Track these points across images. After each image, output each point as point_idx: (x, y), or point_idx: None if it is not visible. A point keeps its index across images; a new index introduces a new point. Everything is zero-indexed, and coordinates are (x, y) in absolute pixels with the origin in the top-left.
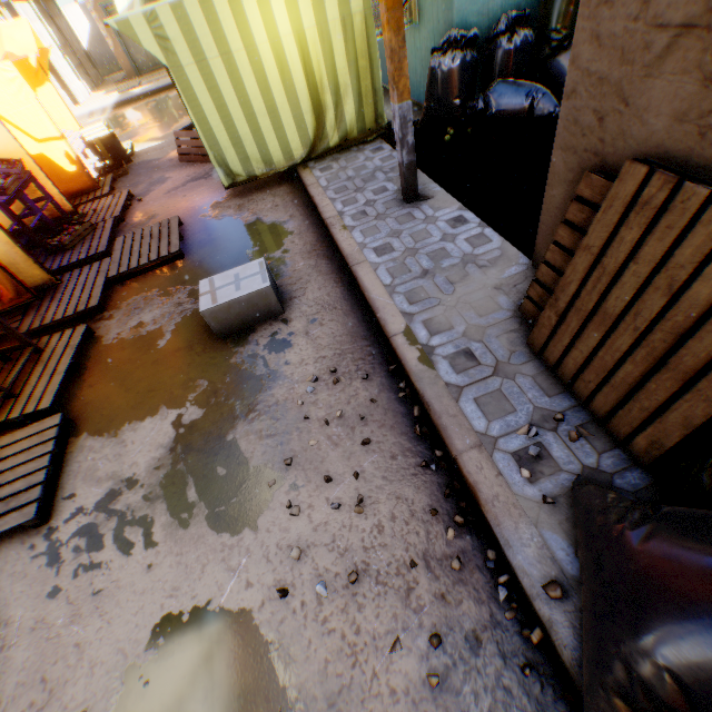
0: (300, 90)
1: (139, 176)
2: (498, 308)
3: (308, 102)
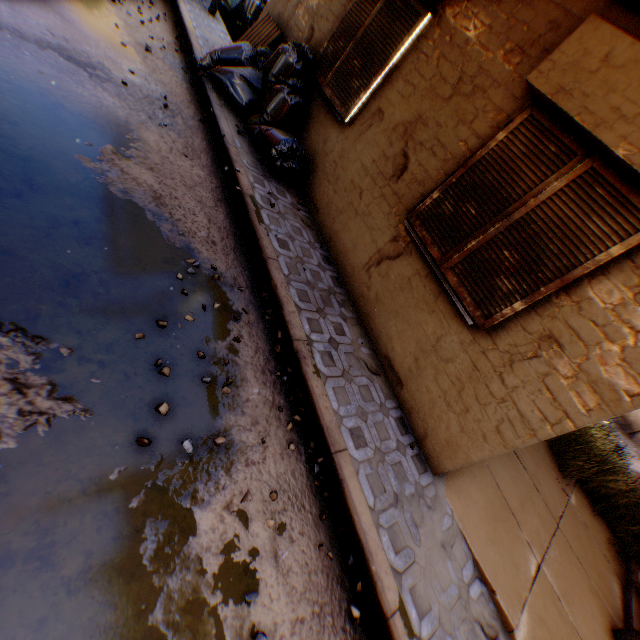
0: None
1: None
2: None
3: None
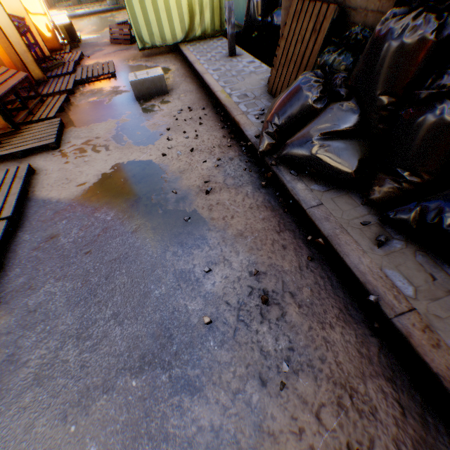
0: (183, 1)
1: (86, 49)
2: (260, 85)
3: (187, 9)
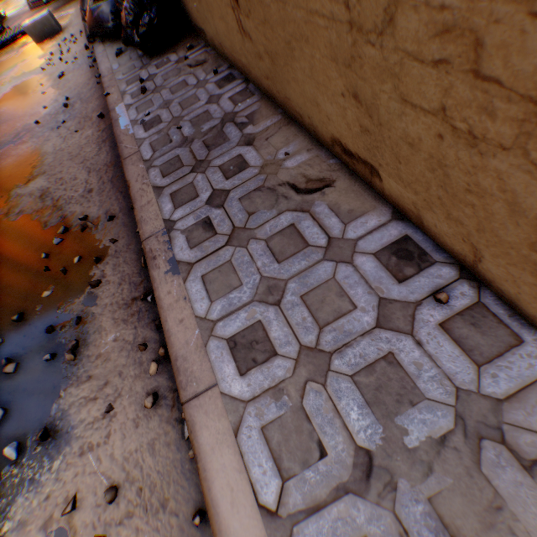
0: None
1: (10, 23)
2: None
3: None
